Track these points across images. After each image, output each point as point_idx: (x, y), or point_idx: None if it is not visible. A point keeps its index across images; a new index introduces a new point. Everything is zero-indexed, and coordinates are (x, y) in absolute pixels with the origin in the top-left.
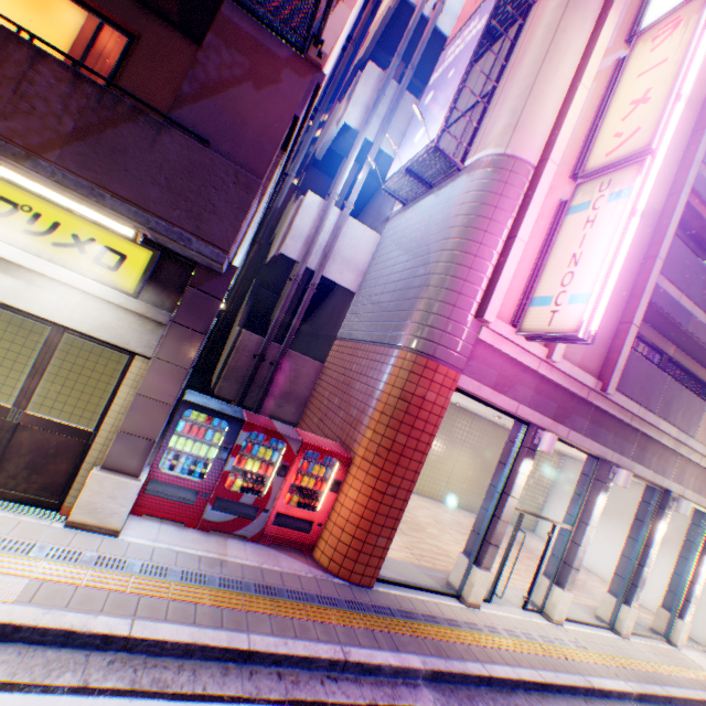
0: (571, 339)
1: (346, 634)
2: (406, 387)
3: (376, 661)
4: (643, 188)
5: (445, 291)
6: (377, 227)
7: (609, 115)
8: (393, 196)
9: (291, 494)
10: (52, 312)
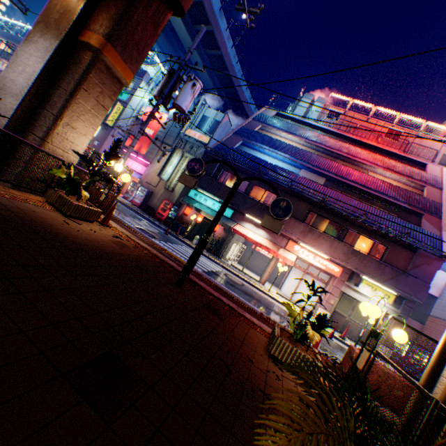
0: None
1: None
2: None
3: None
4: None
5: None
6: (445, 268)
7: None
8: None
9: None
10: None
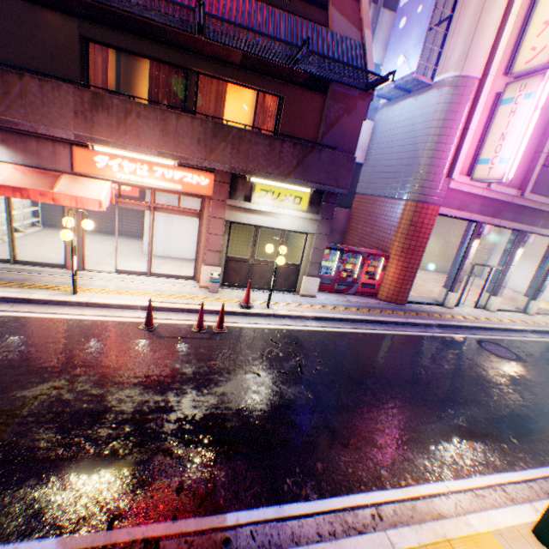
0: (499, 182)
1: (404, 316)
2: (412, 220)
3: (417, 322)
4: (543, 90)
5: (429, 167)
6: (368, 114)
7: (529, 29)
8: (382, 98)
9: (365, 275)
10: (284, 226)
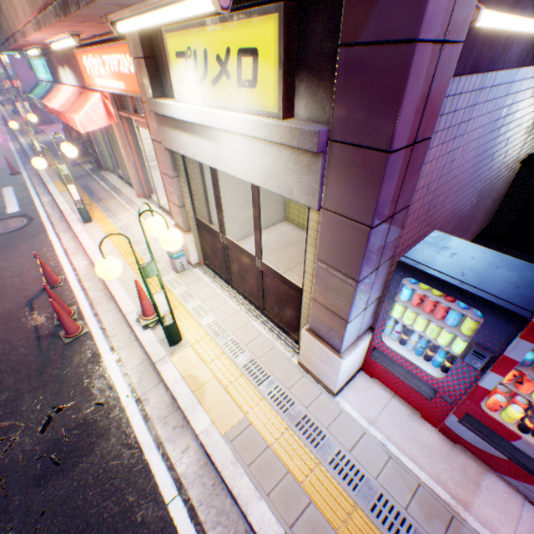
0: None
1: None
2: None
3: None
4: None
5: None
6: None
7: None
8: None
9: None
10: (234, 169)
